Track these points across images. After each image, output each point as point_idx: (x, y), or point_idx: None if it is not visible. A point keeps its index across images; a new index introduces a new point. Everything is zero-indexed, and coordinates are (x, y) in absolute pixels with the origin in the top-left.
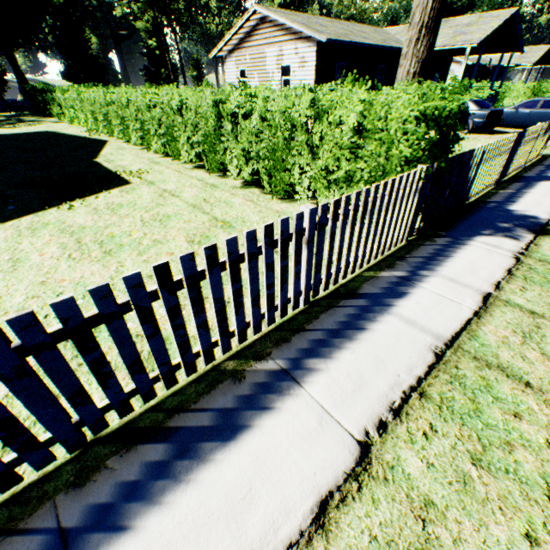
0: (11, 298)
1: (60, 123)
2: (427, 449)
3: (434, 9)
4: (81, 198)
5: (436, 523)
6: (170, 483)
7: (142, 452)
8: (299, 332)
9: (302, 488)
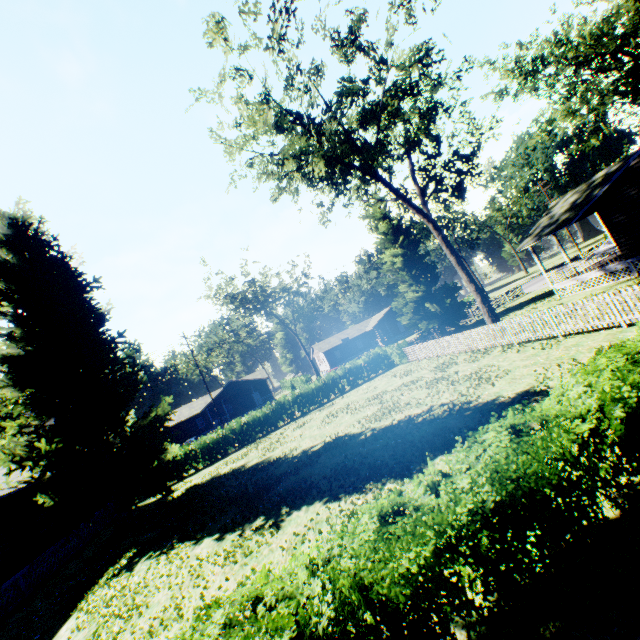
0: None
1: None
2: None
3: None
4: None
5: None
6: None
7: None
8: None
9: None
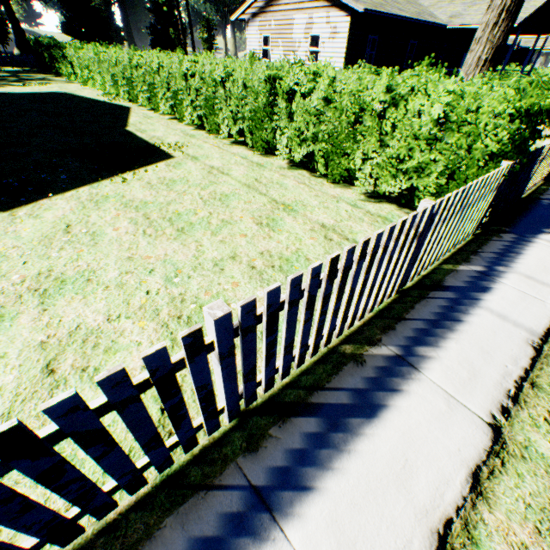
0: (105, 273)
1: (71, 83)
2: None
3: None
4: (129, 171)
5: None
6: (333, 452)
7: (297, 424)
8: (400, 320)
9: (452, 461)
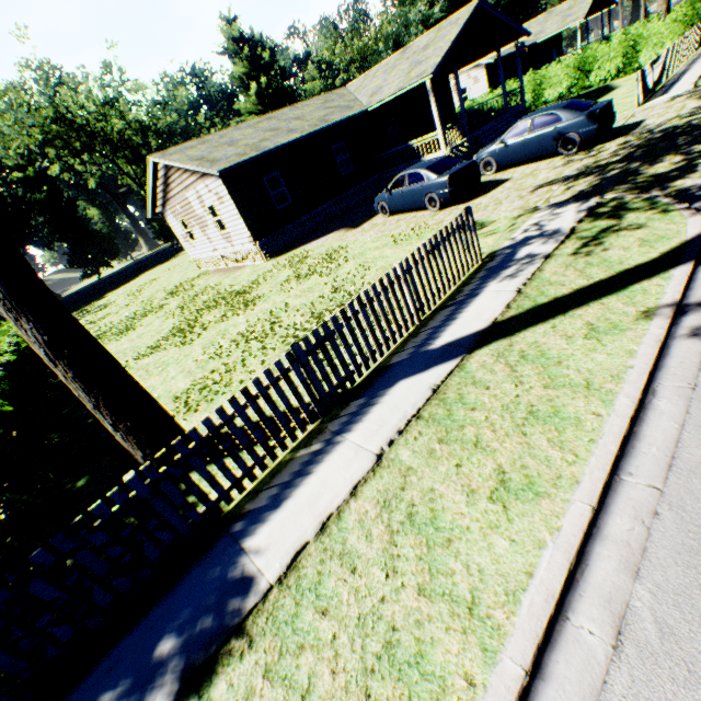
0: None
1: None
2: None
3: None
4: None
5: None
6: None
7: None
8: None
9: None
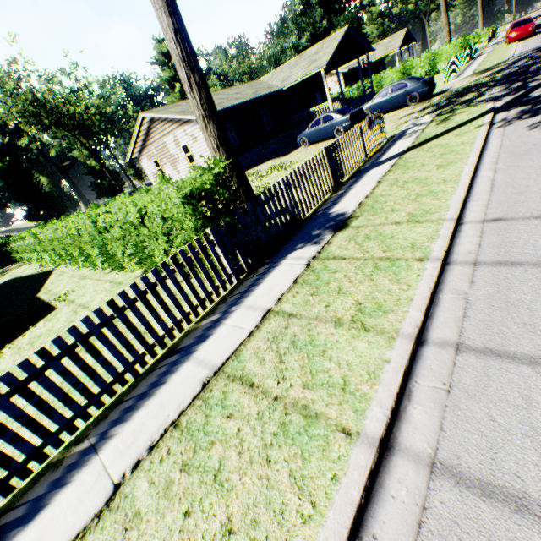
0: None
1: (23, 266)
2: (157, 471)
3: (204, 105)
4: (12, 342)
5: (134, 528)
6: None
7: None
8: (118, 405)
9: (62, 538)
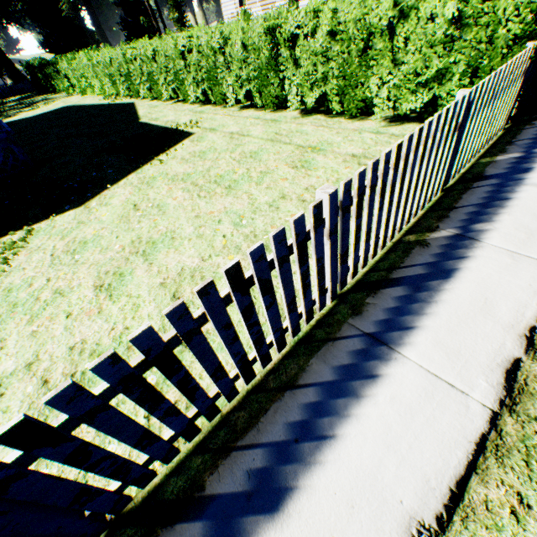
0: (183, 230)
1: (71, 96)
2: None
3: None
4: (161, 154)
5: None
6: (423, 304)
7: (386, 293)
8: (451, 210)
9: (526, 293)
